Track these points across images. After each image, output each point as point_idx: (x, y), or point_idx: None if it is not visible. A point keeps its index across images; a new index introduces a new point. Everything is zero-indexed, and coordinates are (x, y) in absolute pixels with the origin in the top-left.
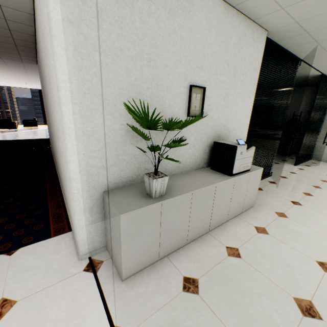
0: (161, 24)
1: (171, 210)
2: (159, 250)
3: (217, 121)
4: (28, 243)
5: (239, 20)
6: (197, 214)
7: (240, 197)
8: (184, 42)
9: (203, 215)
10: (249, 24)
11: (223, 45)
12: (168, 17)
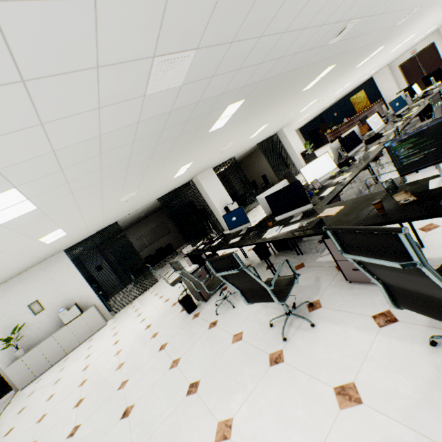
0: (1, 303)
1: (30, 358)
2: (34, 374)
3: (59, 302)
4: (4, 396)
5: (39, 266)
6: (49, 352)
7: (83, 328)
8: (15, 297)
9: (55, 350)
10: (47, 261)
11: (36, 280)
12: (3, 299)
